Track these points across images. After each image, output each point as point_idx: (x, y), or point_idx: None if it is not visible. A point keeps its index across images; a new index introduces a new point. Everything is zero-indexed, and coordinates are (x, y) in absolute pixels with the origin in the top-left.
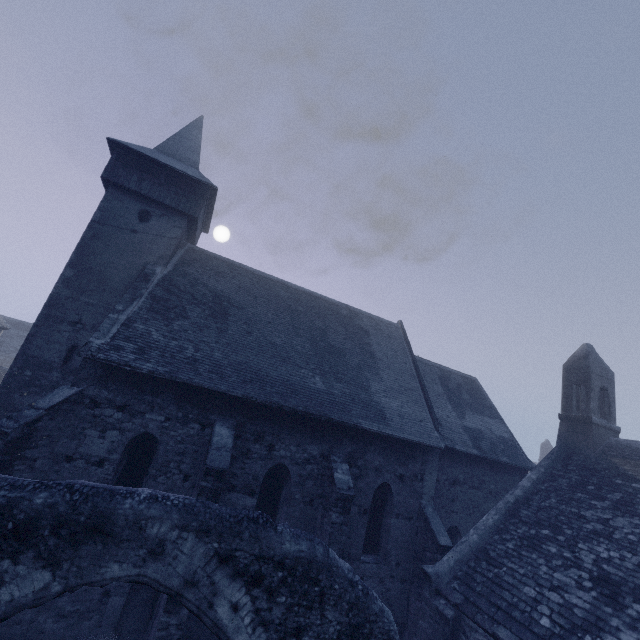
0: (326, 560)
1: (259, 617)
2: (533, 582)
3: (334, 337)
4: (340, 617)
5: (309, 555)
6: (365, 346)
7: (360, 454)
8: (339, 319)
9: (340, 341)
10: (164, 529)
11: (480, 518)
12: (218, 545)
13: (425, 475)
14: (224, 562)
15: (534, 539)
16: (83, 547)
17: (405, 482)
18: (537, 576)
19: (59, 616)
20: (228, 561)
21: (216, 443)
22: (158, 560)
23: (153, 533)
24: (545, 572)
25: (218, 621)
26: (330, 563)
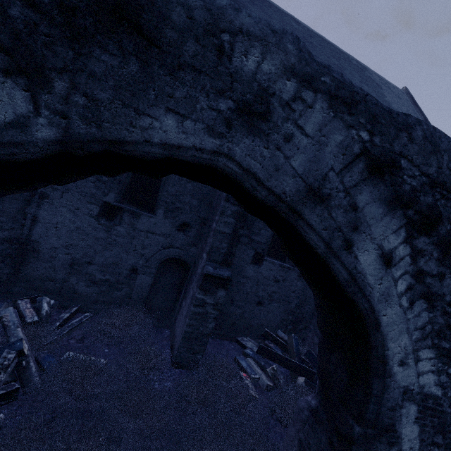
0: None
1: (421, 285)
2: None
3: (351, 77)
4: None
5: None
6: (380, 95)
7: None
8: (352, 66)
9: (357, 82)
10: (269, 68)
11: None
12: (368, 137)
13: None
14: (376, 173)
15: None
16: (95, 53)
17: None
18: None
19: (90, 282)
20: (383, 174)
21: None
22: (255, 133)
23: (246, 69)
24: None
25: (358, 275)
26: None
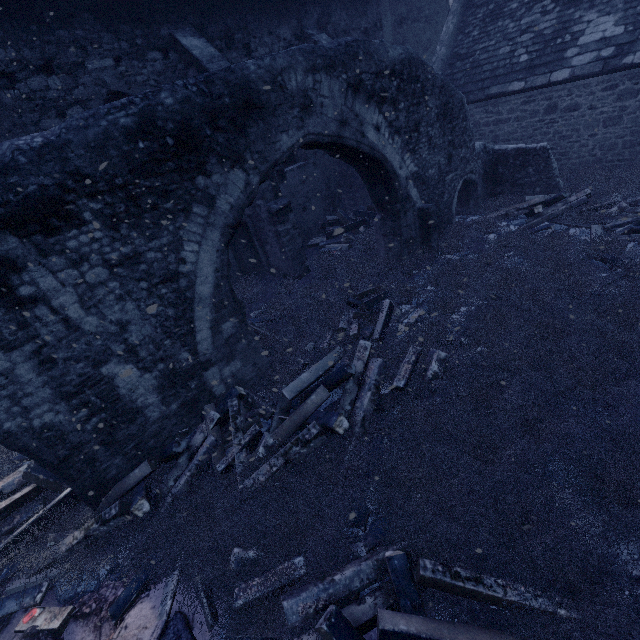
0: (417, 56)
1: (393, 129)
2: (505, 42)
3: None
4: (436, 103)
5: (407, 55)
6: None
7: (326, 18)
8: None
9: None
10: (300, 79)
11: (423, 53)
12: (346, 76)
13: (382, 20)
14: (356, 92)
15: (495, 11)
16: (249, 132)
17: (370, 37)
18: (507, 35)
19: None
20: (359, 89)
21: (202, 57)
22: (311, 115)
23: (294, 87)
24: (513, 27)
25: (372, 145)
26: (420, 58)
